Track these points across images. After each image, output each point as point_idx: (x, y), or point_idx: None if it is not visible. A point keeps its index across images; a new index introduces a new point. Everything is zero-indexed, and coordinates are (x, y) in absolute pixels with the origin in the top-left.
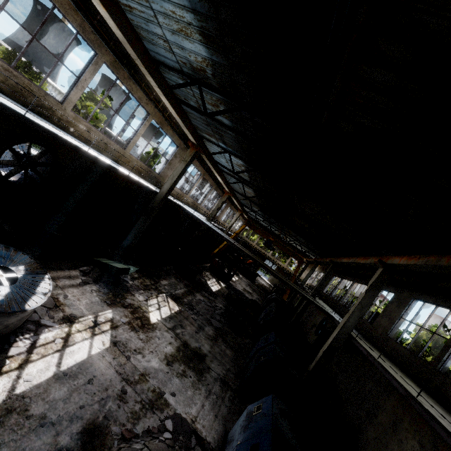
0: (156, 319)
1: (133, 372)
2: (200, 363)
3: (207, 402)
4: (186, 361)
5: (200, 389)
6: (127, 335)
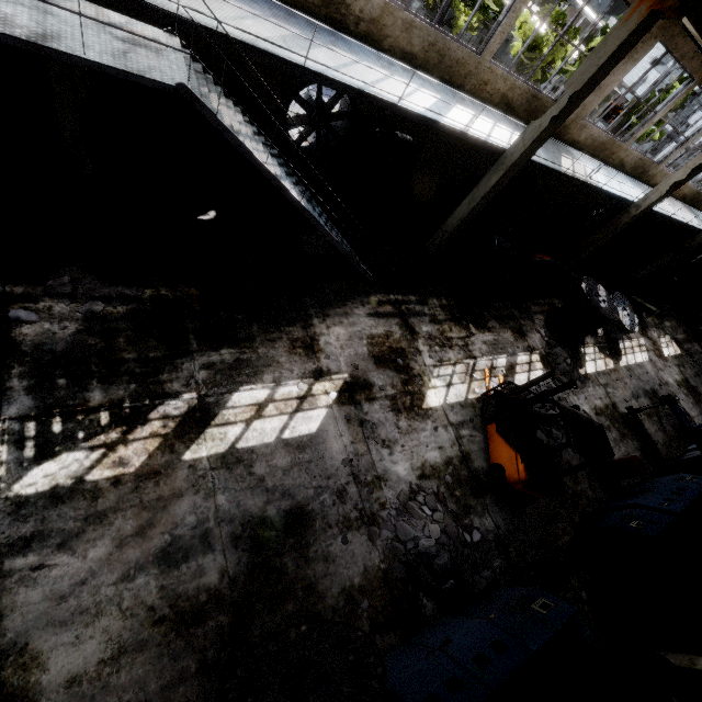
0: (666, 354)
1: (661, 379)
2: (696, 396)
3: (700, 416)
4: (687, 389)
5: (696, 408)
6: (654, 358)
